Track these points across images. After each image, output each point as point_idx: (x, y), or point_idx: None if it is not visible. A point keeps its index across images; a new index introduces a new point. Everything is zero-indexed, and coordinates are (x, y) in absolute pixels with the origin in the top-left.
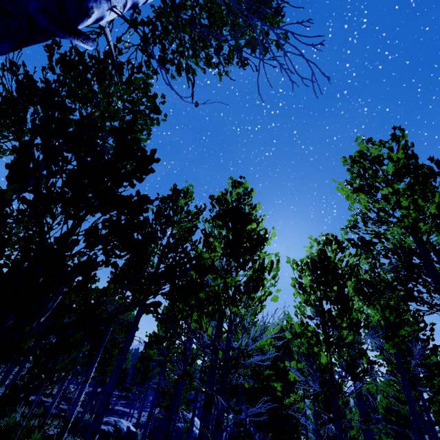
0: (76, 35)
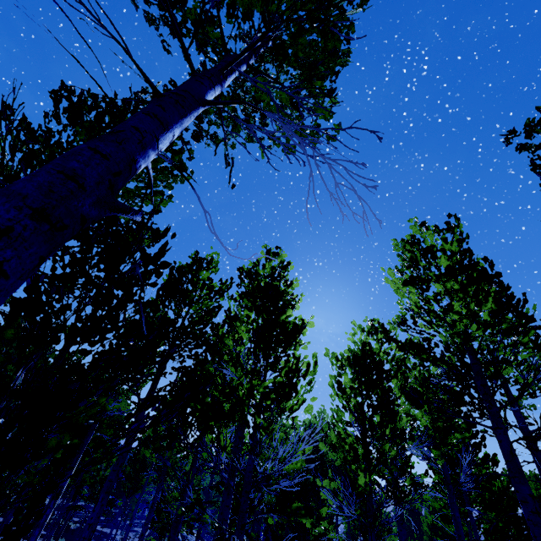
0: (125, 212)
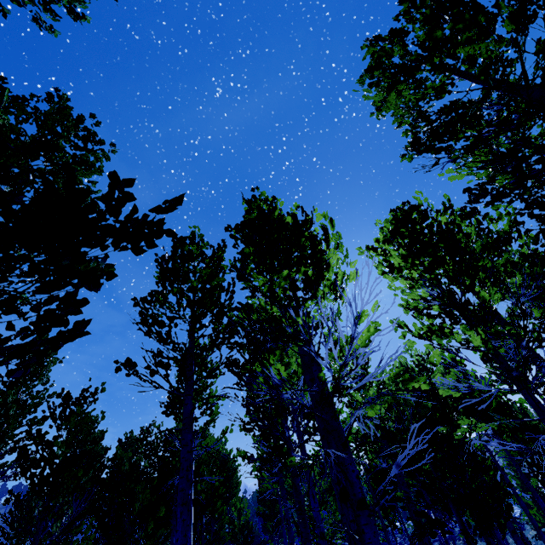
0: None
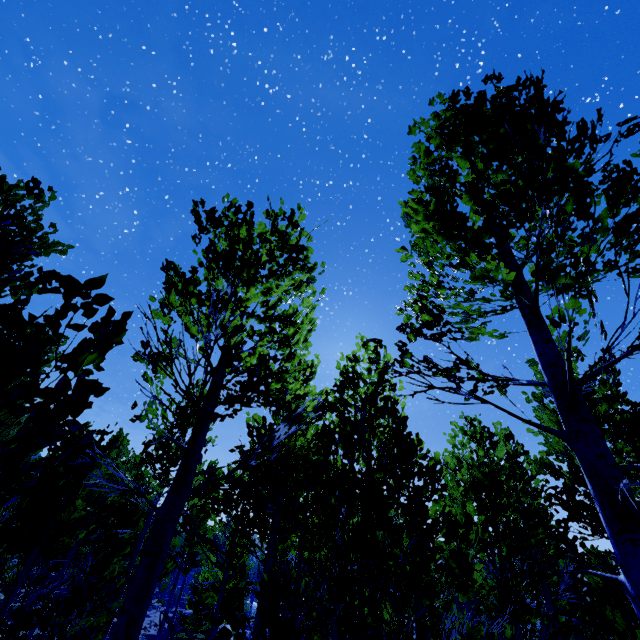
0: None
